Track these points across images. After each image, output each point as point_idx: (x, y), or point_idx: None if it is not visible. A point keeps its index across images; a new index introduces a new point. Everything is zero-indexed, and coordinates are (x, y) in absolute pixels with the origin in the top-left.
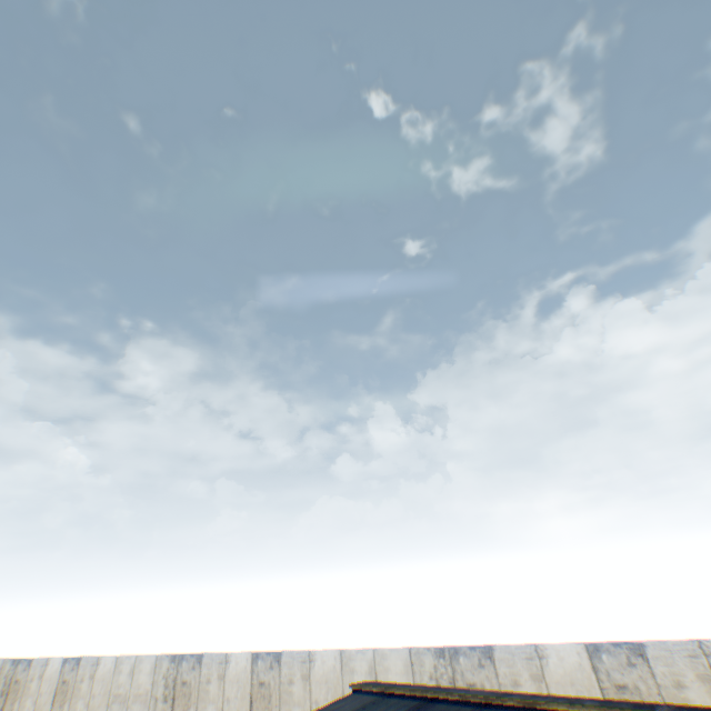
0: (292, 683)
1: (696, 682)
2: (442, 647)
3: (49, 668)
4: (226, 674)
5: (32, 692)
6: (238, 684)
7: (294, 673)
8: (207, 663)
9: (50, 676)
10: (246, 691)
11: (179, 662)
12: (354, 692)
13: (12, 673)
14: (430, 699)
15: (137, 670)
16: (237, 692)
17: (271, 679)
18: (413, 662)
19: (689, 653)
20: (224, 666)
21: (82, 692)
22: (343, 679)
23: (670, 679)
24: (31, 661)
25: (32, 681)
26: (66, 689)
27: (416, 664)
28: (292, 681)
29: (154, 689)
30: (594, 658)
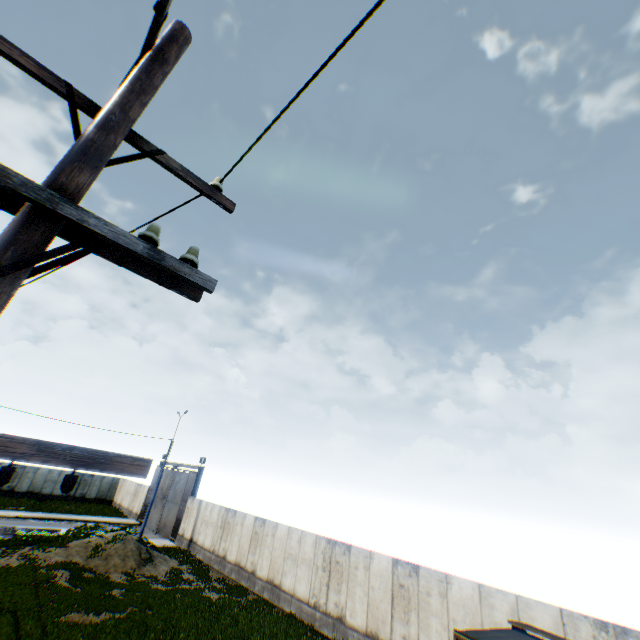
0: (430, 595)
1: None
2: (603, 620)
3: (246, 520)
4: (370, 567)
5: (237, 532)
6: (380, 579)
7: (432, 588)
8: (354, 553)
9: (247, 525)
10: (387, 586)
11: (333, 545)
12: (513, 629)
13: (225, 516)
14: None
15: (302, 541)
16: (380, 585)
17: (410, 585)
18: (564, 623)
19: None
20: (369, 560)
21: (267, 543)
22: (482, 610)
23: None
24: (235, 512)
25: (236, 525)
26: (256, 537)
27: (567, 626)
28: (430, 593)
29: (315, 559)
30: None
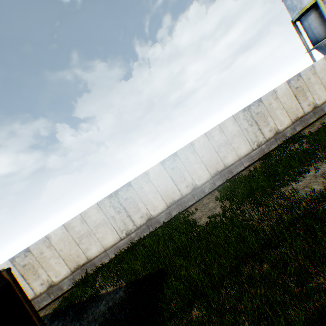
0: None
1: (47, 249)
2: None
3: None
4: None
5: None
6: None
7: None
8: None
9: None
10: None
11: None
12: None
13: None
14: None
15: None
16: None
17: None
18: None
19: (44, 241)
20: None
21: None
22: None
23: (40, 253)
24: None
25: None
26: None
27: None
28: None
29: None
30: (14, 262)
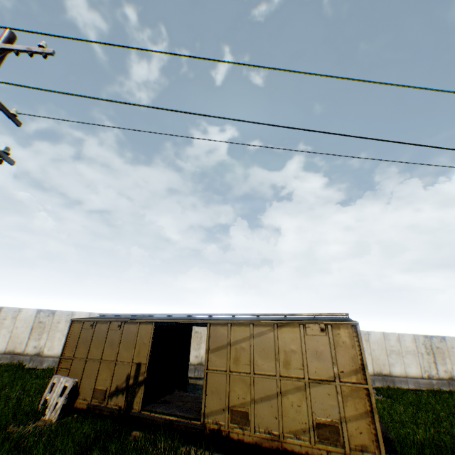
0: (60, 323)
1: None
2: (139, 315)
3: None
4: (18, 317)
5: None
6: (26, 322)
7: (62, 320)
8: (6, 311)
9: None
10: (30, 325)
11: None
12: (100, 316)
13: None
14: (131, 316)
15: None
16: (24, 325)
17: (48, 321)
18: None
19: None
20: (18, 313)
21: None
22: None
23: None
24: None
25: None
26: None
27: None
28: (60, 323)
29: None
30: None
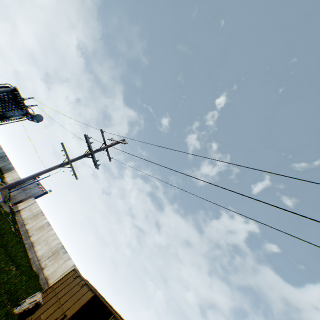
0: None
1: None
2: None
3: (45, 220)
4: (66, 261)
5: (38, 221)
6: (65, 266)
7: None
8: (66, 255)
9: (43, 222)
10: (65, 270)
11: (62, 248)
12: None
13: (39, 213)
14: None
15: (55, 240)
16: (64, 268)
17: None
18: None
19: None
20: (68, 259)
21: (44, 232)
22: None
23: None
24: (44, 215)
25: (40, 219)
26: (42, 228)
27: None
28: None
29: (53, 247)
30: None
